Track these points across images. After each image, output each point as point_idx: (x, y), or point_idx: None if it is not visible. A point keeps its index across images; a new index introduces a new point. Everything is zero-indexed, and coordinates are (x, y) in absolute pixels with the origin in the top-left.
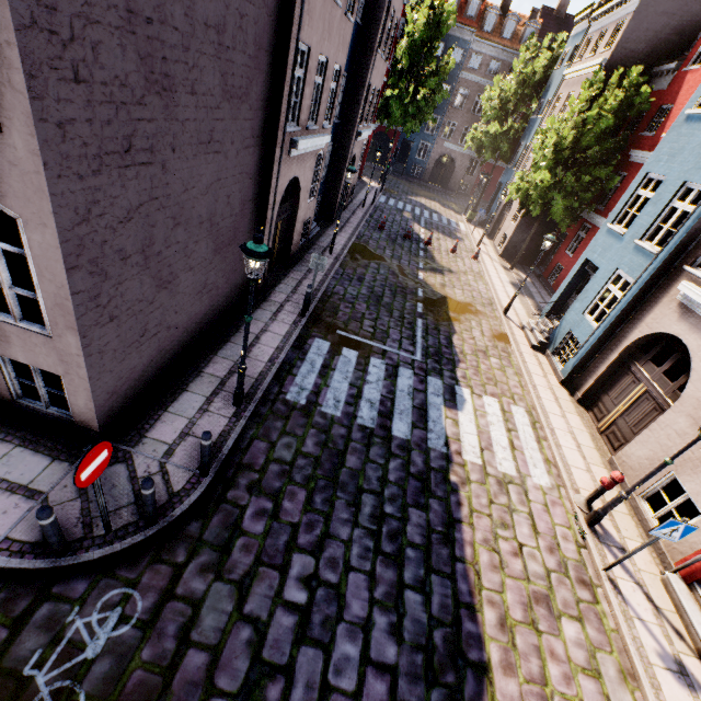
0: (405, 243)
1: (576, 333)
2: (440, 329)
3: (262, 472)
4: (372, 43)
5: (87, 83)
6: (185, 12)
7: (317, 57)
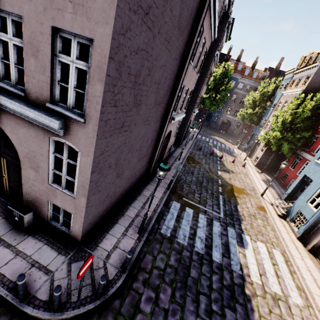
0: (211, 157)
1: (304, 212)
2: (231, 201)
3: (150, 273)
4: (203, 81)
5: (117, 106)
6: (150, 80)
7: (185, 88)
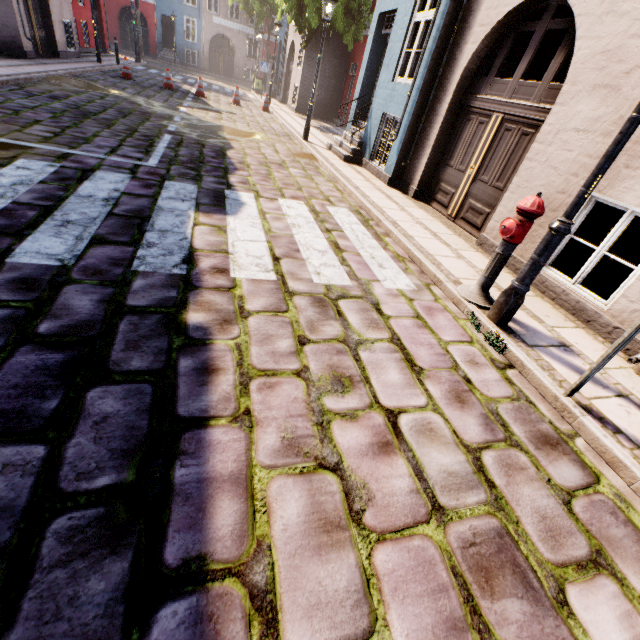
0: (165, 91)
1: (391, 109)
2: (206, 144)
3: None
4: None
5: None
6: None
7: None
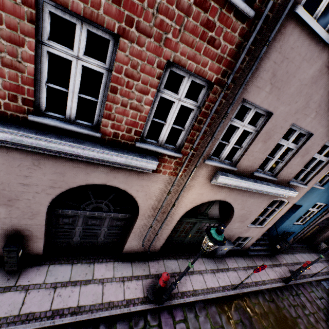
0: None
1: None
2: None
3: None
4: None
5: None
6: None
7: None
